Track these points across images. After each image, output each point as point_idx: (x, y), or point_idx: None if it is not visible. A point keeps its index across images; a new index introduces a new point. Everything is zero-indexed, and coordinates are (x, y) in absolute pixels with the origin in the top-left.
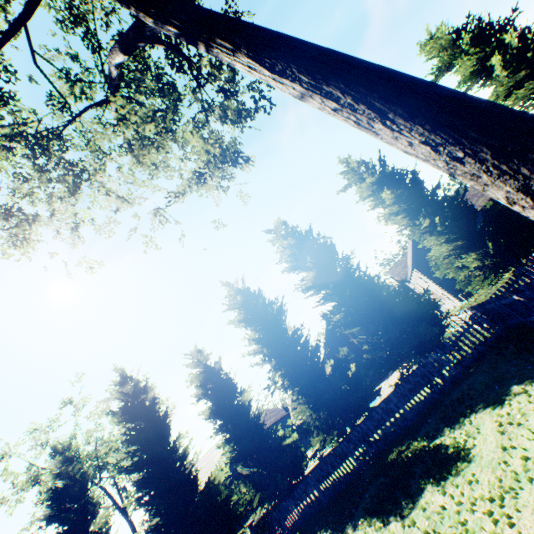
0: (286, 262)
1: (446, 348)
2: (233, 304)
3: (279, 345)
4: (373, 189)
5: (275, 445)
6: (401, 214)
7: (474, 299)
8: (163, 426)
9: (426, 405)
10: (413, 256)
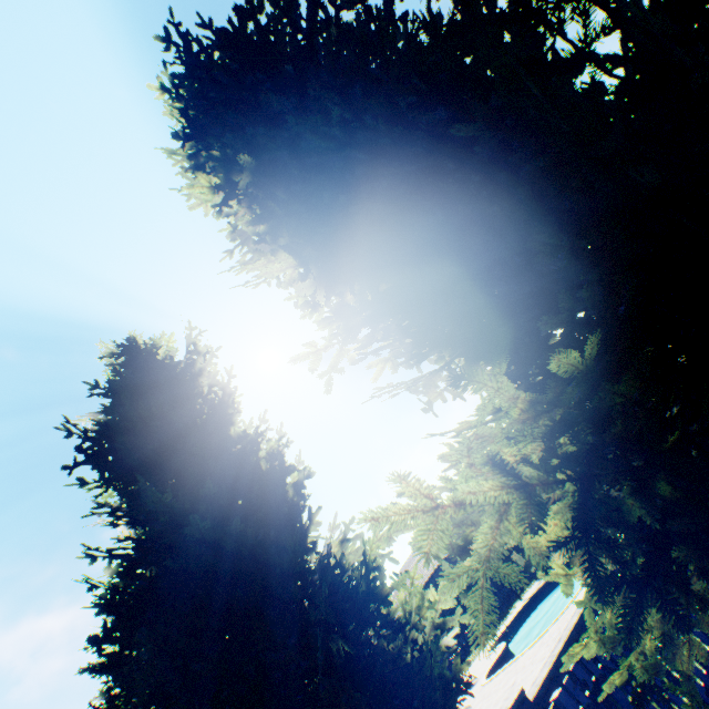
0: None
1: None
2: None
3: None
4: None
5: None
6: None
7: None
8: None
9: None
10: None
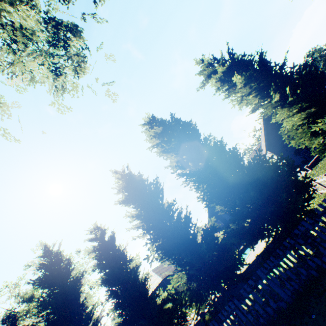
0: (157, 148)
1: (318, 216)
2: (120, 188)
3: (157, 219)
4: (225, 79)
5: (155, 313)
6: (252, 93)
7: (318, 168)
8: (72, 291)
9: (302, 284)
10: (266, 142)
